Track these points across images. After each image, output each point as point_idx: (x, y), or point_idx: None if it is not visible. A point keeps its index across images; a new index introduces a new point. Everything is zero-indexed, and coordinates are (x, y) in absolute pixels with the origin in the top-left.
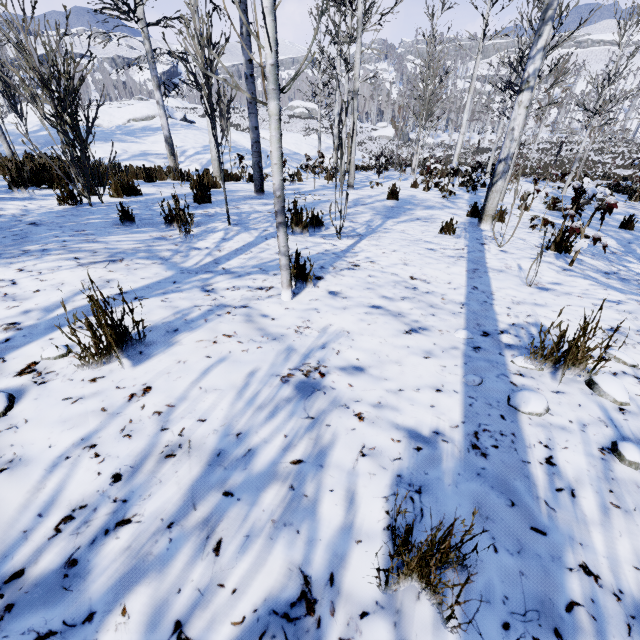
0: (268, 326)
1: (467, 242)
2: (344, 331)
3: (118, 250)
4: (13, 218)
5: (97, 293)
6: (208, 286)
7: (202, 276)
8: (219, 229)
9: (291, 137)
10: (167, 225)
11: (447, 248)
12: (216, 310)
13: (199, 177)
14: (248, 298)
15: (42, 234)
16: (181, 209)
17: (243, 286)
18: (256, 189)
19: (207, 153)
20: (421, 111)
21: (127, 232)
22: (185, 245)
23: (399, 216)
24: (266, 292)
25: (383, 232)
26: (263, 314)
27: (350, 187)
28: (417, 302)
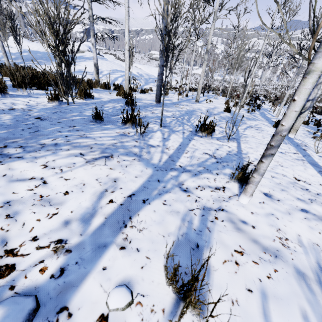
0: (257, 237)
1: (294, 147)
2: (314, 244)
3: (104, 146)
4: (24, 112)
5: (114, 196)
6: (182, 185)
7: (171, 173)
8: (156, 130)
9: (154, 69)
10: (123, 124)
11: (288, 152)
12: (206, 215)
13: (115, 88)
14: (217, 199)
15: (48, 128)
16: (134, 115)
17: (205, 185)
18: (156, 100)
19: (114, 74)
20: (235, 64)
21: (101, 128)
22: (142, 142)
23: (240, 124)
24: (224, 192)
25: (244, 137)
26: (241, 220)
27: (197, 101)
28: (321, 205)
